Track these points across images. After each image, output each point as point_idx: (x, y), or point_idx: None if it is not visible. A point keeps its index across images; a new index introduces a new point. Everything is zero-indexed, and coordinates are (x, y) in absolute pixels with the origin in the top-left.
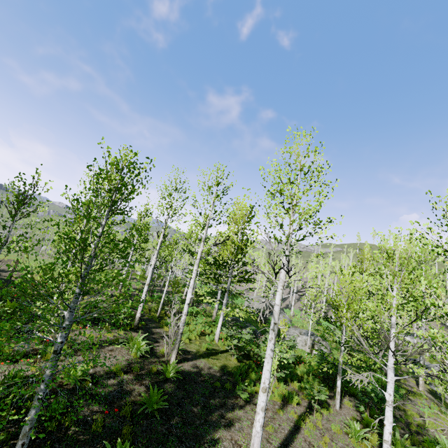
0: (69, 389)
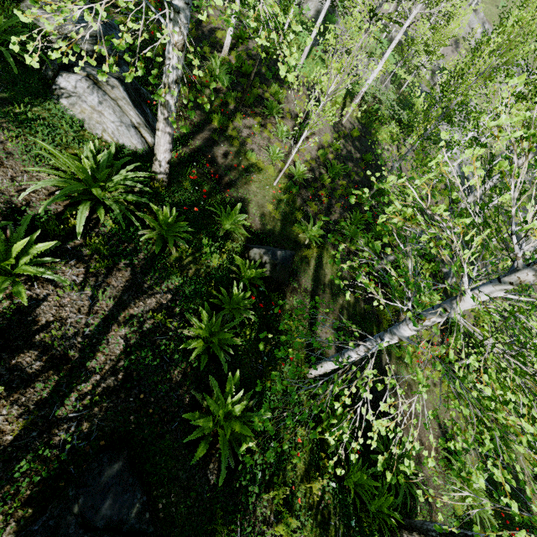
0: (336, 156)
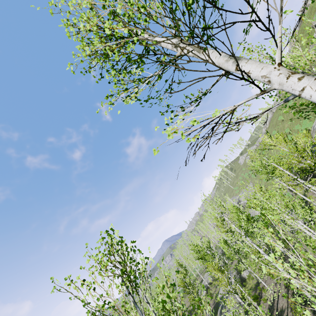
0: None
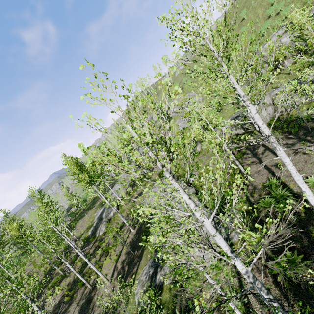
0: None
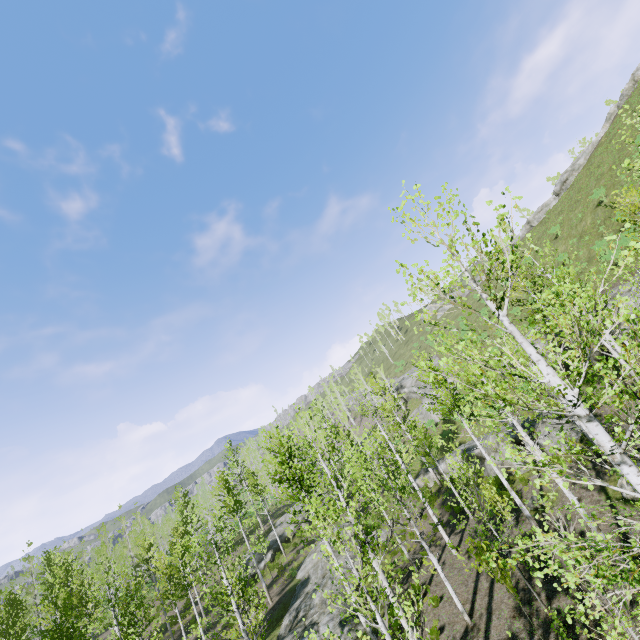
0: None
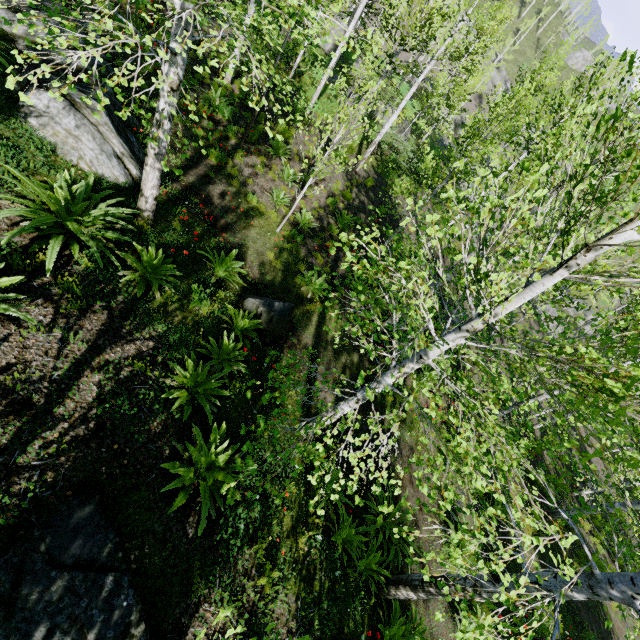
0: (347, 205)
